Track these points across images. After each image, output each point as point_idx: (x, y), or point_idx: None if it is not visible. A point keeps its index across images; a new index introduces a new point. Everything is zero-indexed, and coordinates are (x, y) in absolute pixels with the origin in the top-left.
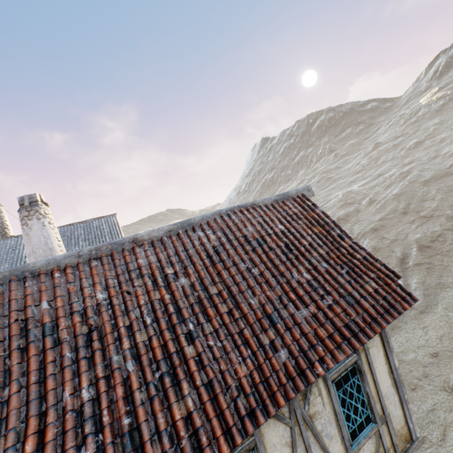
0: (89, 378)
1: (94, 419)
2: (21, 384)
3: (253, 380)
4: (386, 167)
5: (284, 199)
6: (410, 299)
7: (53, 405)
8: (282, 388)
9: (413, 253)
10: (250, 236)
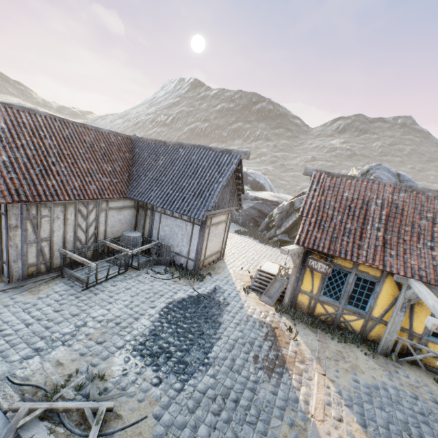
0: None
1: None
2: None
3: None
4: None
5: None
6: None
7: None
8: None
9: None
10: None
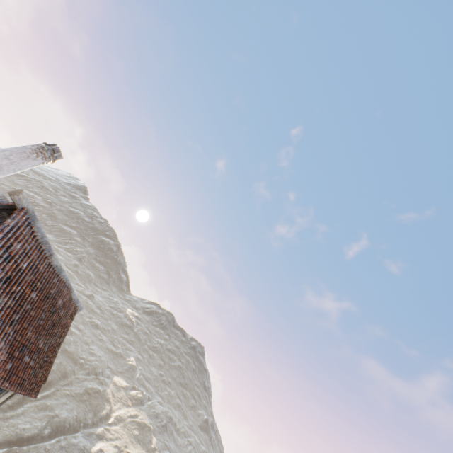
0: None
1: None
2: None
3: (1, 363)
4: None
5: (76, 302)
6: (36, 395)
7: None
8: None
9: None
10: (57, 304)
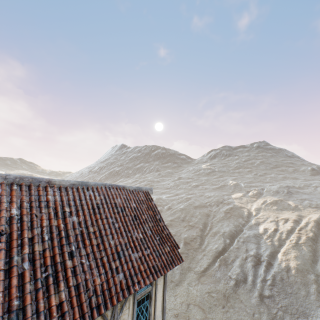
0: None
1: None
2: None
3: (103, 287)
4: (181, 191)
5: (139, 190)
6: (181, 260)
7: None
8: (116, 295)
9: (181, 245)
10: (118, 204)
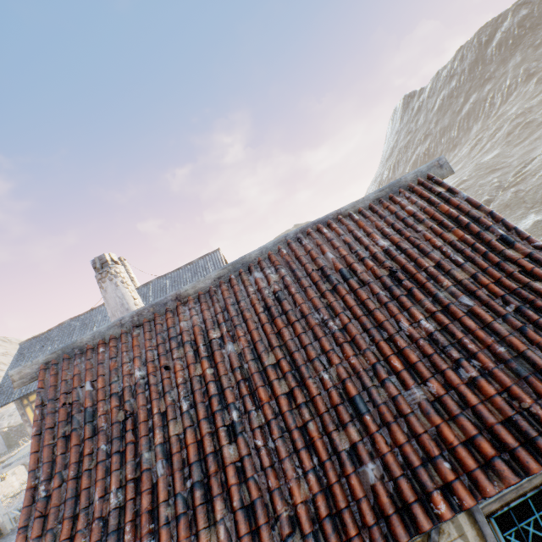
0: (119, 478)
1: (118, 533)
2: (63, 478)
3: (317, 511)
4: None
5: (393, 193)
6: None
7: (84, 509)
8: (365, 533)
9: None
10: (330, 266)
